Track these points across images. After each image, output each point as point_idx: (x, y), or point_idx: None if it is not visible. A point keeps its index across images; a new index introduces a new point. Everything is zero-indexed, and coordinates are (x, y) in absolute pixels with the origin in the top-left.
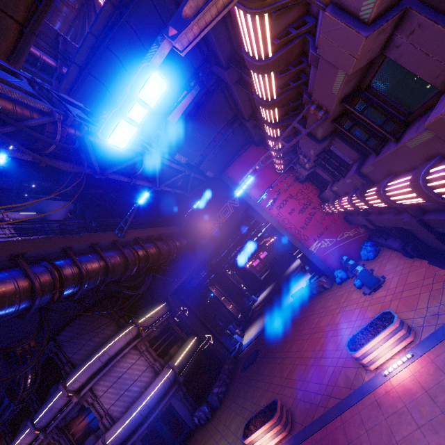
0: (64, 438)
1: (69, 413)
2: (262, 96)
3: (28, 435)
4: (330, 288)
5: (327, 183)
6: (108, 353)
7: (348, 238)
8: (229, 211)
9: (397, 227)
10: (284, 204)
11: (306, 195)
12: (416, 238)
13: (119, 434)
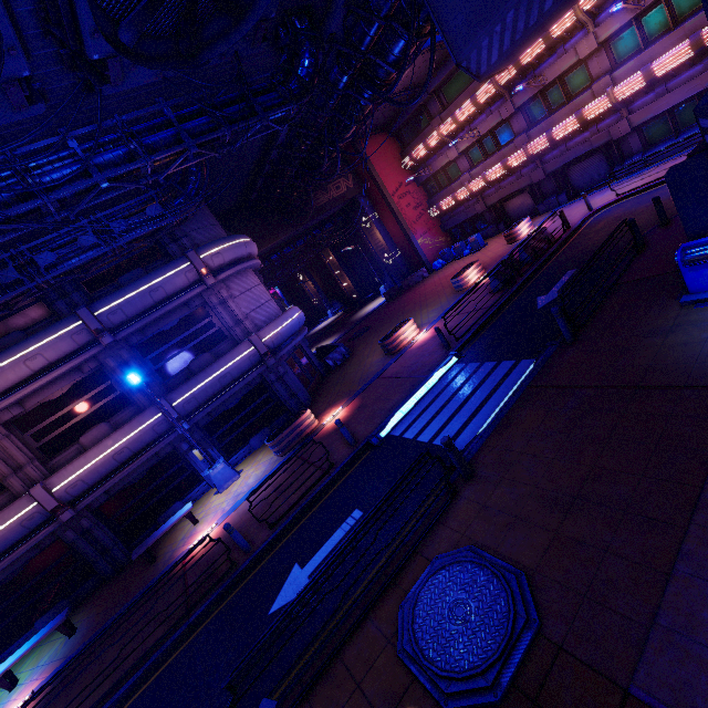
0: (137, 362)
1: (156, 322)
2: (522, 58)
3: (67, 337)
4: (429, 276)
5: (452, 181)
6: (251, 246)
7: (441, 243)
8: (342, 189)
9: (501, 206)
10: (403, 196)
11: (420, 197)
12: (507, 215)
13: (281, 331)
